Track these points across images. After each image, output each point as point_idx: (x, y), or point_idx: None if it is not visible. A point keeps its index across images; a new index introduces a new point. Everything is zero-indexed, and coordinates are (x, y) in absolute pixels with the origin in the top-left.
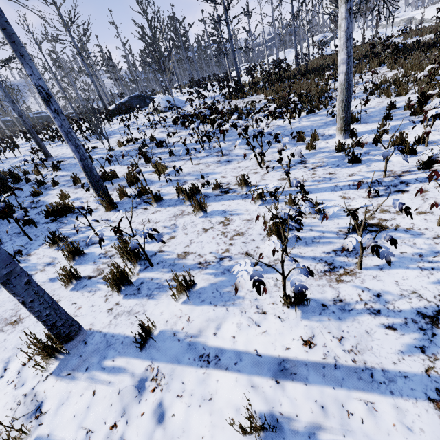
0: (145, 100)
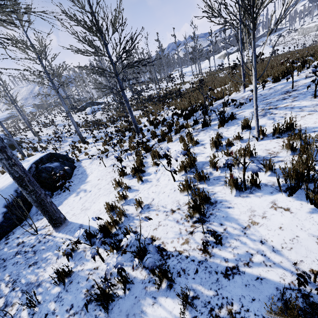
0: (94, 104)
